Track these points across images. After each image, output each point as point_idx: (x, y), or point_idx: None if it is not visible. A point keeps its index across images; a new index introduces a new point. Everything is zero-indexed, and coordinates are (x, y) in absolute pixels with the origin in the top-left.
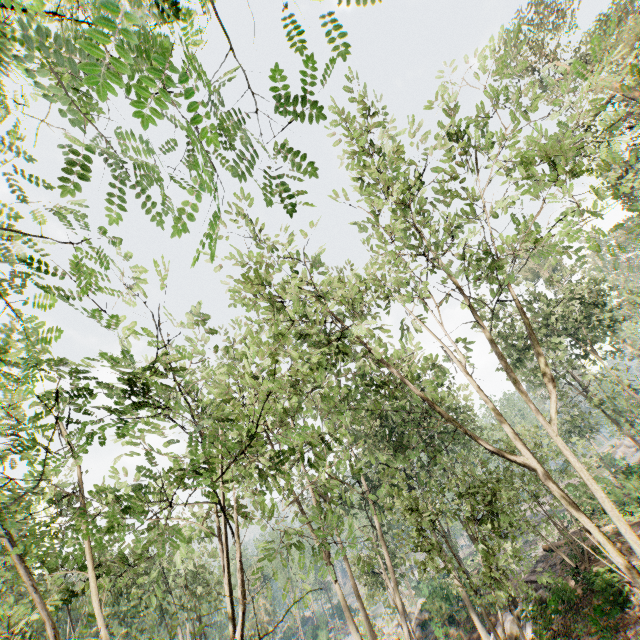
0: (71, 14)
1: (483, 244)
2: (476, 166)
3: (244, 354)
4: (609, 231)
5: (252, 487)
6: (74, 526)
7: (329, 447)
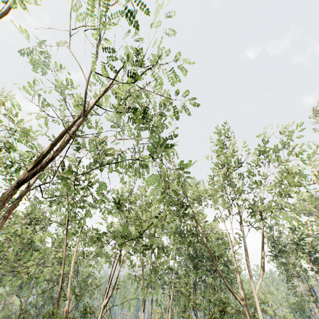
0: (143, 104)
1: (261, 197)
2: (268, 165)
3: (148, 200)
4: (308, 221)
5: (128, 250)
6: (72, 233)
7: (163, 250)
